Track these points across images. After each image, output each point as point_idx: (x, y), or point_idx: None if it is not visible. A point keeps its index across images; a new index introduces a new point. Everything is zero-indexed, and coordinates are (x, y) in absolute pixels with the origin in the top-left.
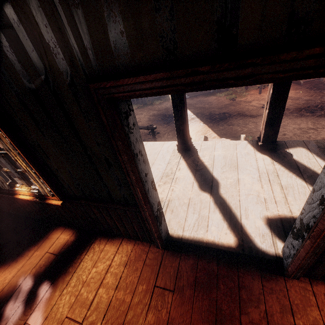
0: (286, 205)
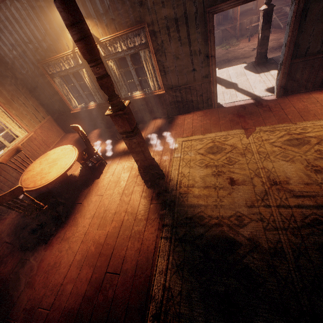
0: (274, 80)
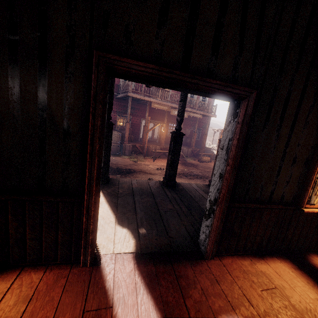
0: (191, 216)
